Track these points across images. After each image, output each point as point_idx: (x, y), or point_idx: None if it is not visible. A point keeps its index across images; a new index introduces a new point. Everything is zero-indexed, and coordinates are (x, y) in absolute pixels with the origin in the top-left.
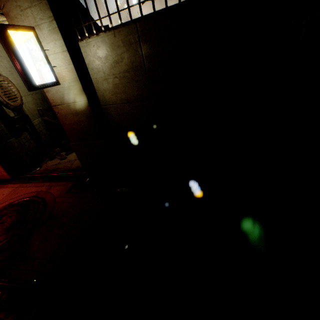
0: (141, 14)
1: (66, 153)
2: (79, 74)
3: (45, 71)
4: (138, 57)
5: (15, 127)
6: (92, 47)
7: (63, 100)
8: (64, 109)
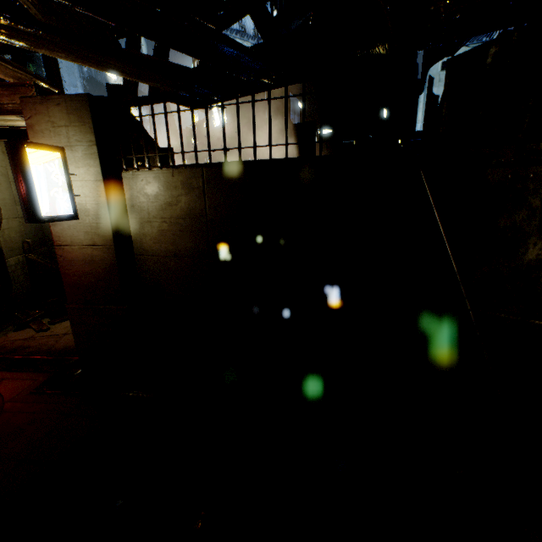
0: (210, 161)
1: (51, 320)
2: (112, 210)
3: (62, 200)
4: (199, 204)
5: None
6: (139, 181)
7: (76, 239)
8: (73, 252)
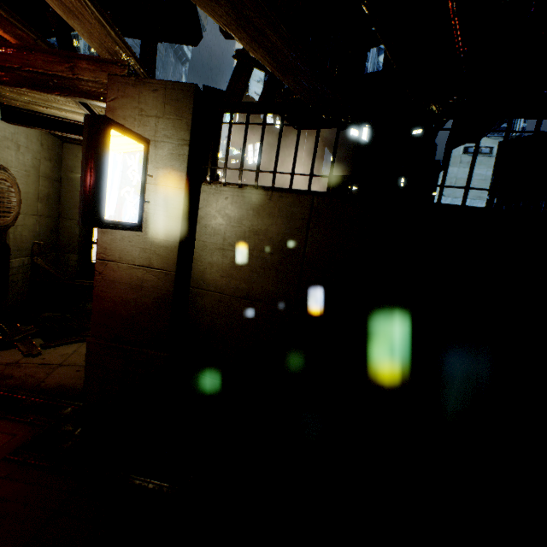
0: (328, 190)
1: (44, 342)
2: (184, 227)
3: (130, 204)
4: (297, 239)
5: None
6: (222, 198)
7: (127, 255)
8: (117, 271)
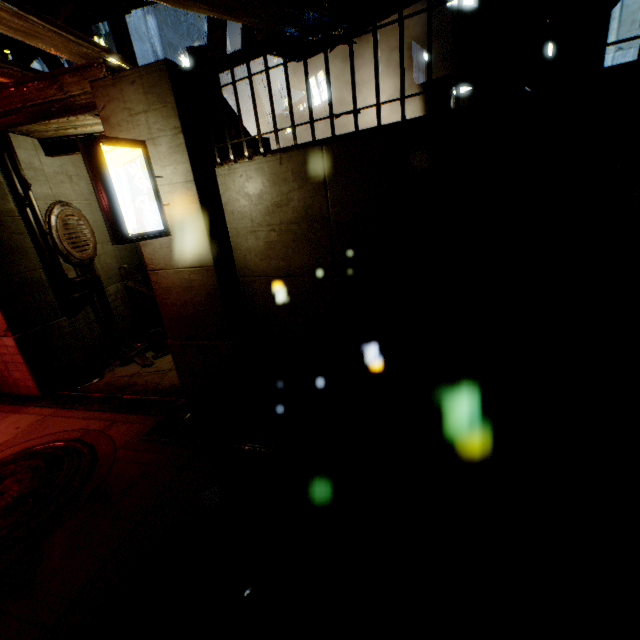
0: (333, 134)
1: (154, 354)
2: (208, 220)
3: (149, 212)
4: (318, 201)
5: (72, 298)
6: (237, 178)
7: (171, 261)
8: (168, 278)
